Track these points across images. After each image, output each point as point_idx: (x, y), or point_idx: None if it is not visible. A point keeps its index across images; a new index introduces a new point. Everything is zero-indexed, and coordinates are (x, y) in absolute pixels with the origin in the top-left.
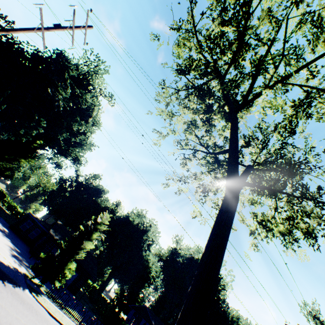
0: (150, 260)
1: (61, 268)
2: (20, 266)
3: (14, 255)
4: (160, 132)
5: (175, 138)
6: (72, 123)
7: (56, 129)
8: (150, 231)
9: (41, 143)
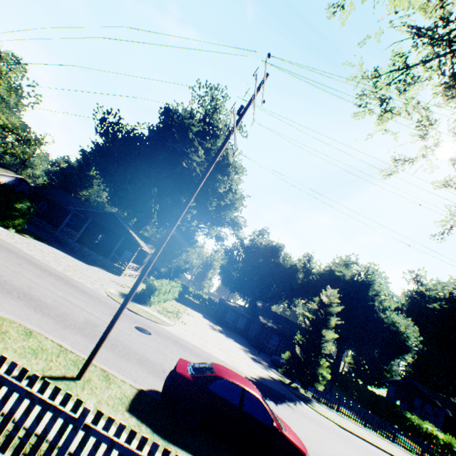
0: (398, 324)
1: (313, 368)
2: (267, 370)
3: (253, 359)
4: (407, 160)
5: (452, 160)
6: (216, 186)
7: (202, 202)
8: (376, 283)
9: (196, 223)
